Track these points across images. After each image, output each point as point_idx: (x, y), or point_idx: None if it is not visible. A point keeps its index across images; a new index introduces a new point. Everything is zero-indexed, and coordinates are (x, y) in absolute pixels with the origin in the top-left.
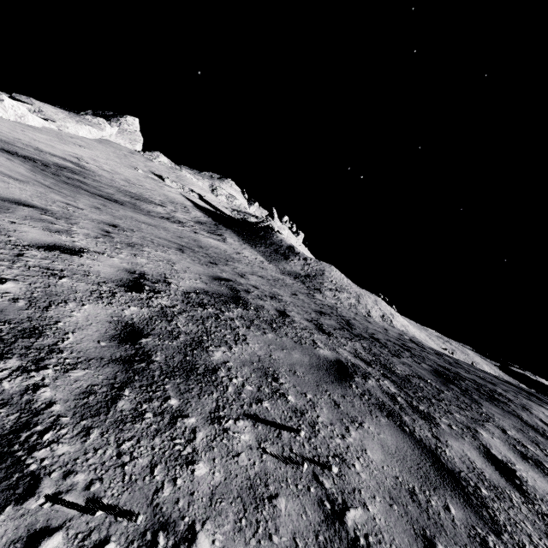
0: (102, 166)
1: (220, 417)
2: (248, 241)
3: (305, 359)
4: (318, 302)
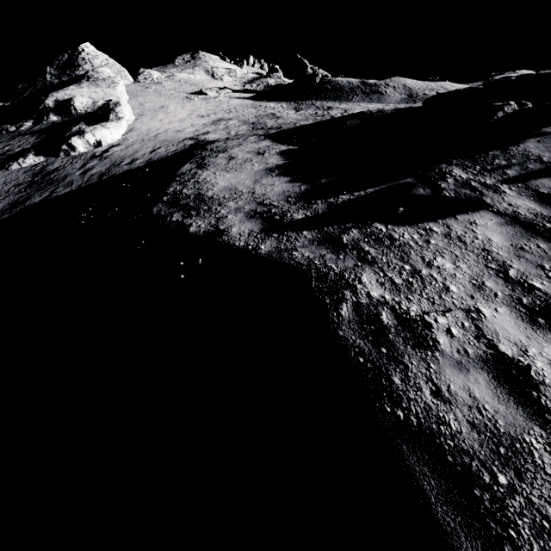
0: (205, 112)
1: None
2: (340, 100)
3: None
4: None
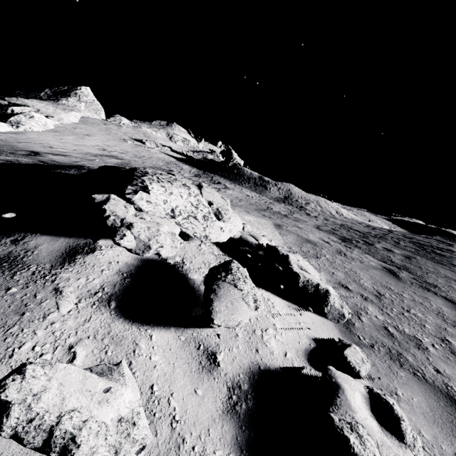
0: (116, 150)
1: (425, 274)
2: (235, 181)
3: (401, 256)
4: (323, 220)
